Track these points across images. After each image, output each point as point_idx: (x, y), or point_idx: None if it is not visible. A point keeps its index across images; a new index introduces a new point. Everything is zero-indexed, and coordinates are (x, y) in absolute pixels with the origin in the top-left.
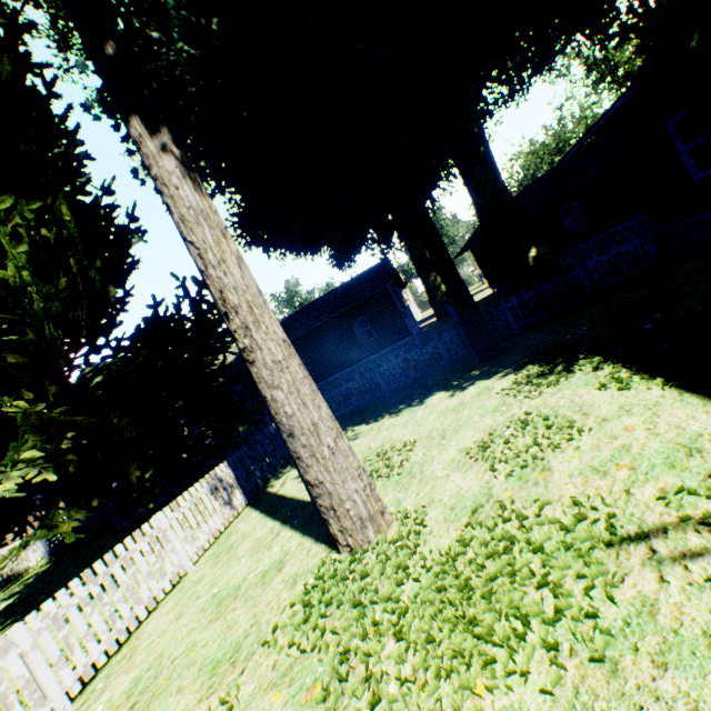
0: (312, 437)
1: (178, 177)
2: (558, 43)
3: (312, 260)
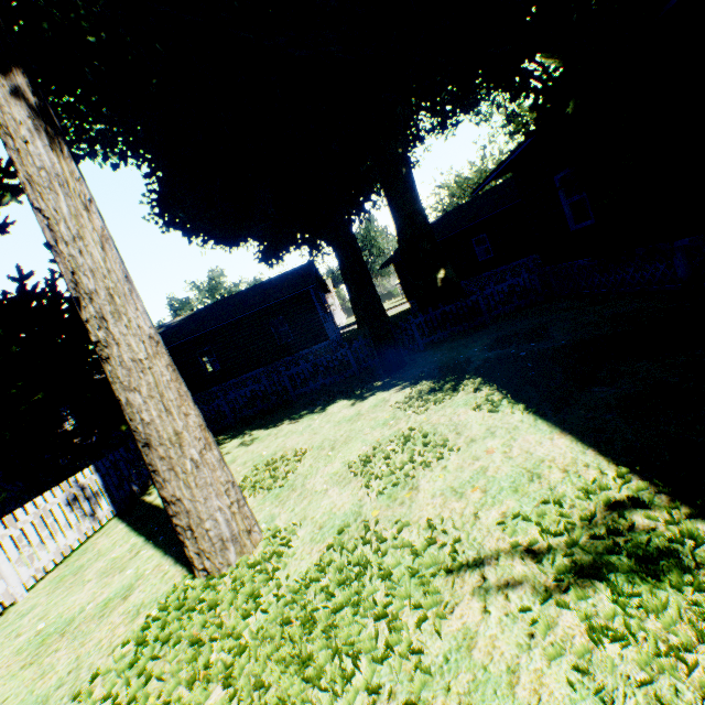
0: (173, 448)
1: (29, 129)
2: (481, 89)
3: (230, 252)
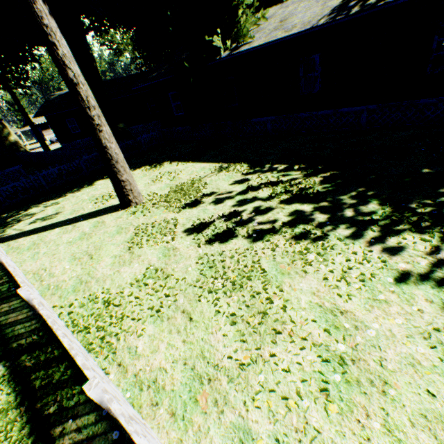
0: (124, 164)
1: (59, 33)
2: None
3: None
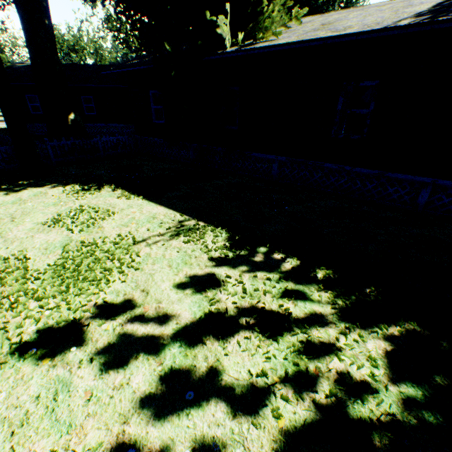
0: None
1: None
2: None
3: None
